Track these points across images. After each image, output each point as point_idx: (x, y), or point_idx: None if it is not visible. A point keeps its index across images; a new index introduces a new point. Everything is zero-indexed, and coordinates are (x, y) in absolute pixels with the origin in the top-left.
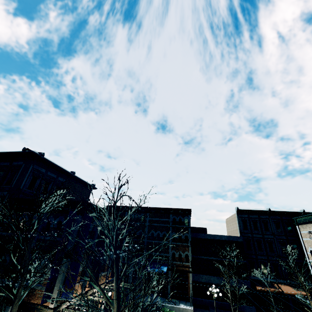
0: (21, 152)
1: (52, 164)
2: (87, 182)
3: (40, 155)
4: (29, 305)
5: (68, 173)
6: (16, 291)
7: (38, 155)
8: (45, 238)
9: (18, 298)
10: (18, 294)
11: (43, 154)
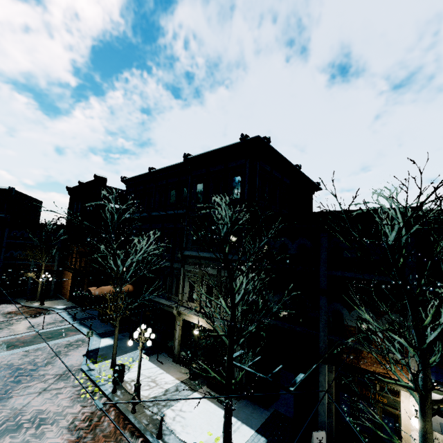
0: (240, 143)
1: (278, 155)
2: (311, 180)
3: (266, 142)
4: (363, 372)
5: (294, 169)
6: (422, 381)
7: (264, 142)
8: (342, 274)
9: (430, 392)
10: (429, 386)
11: (269, 139)
